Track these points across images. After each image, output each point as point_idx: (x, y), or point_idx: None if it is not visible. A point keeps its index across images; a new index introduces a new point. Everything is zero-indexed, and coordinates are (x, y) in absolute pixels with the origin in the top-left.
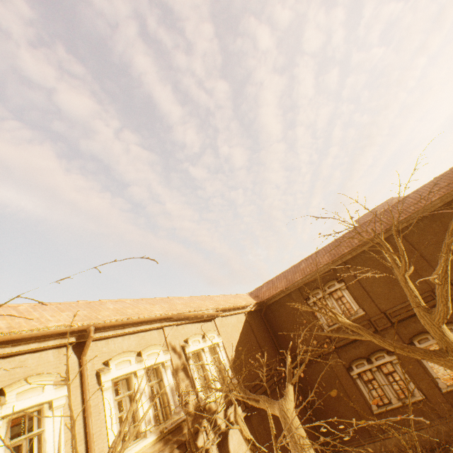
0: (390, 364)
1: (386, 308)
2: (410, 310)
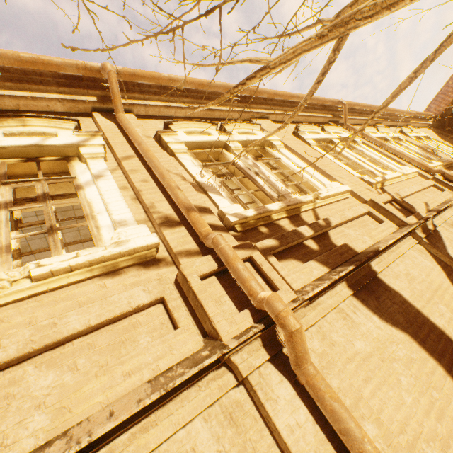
0: None
1: None
2: None
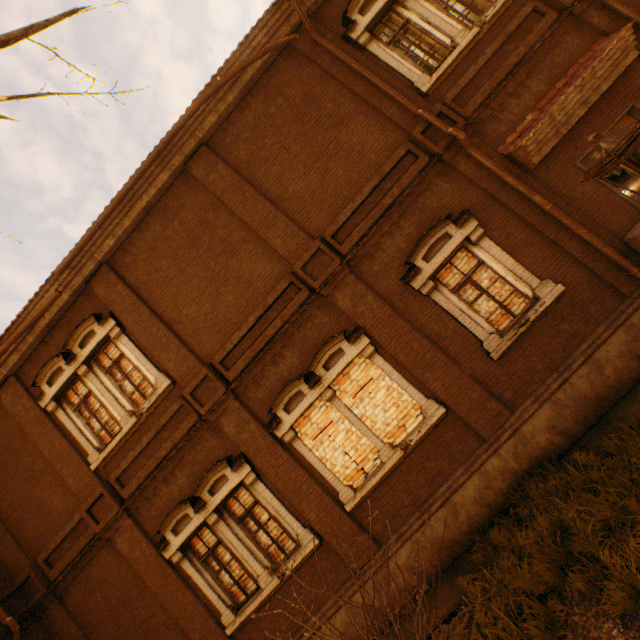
0: (247, 487)
1: (216, 350)
2: (260, 336)
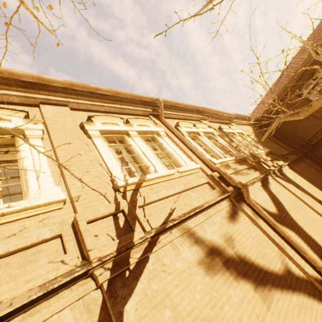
0: None
1: None
2: None
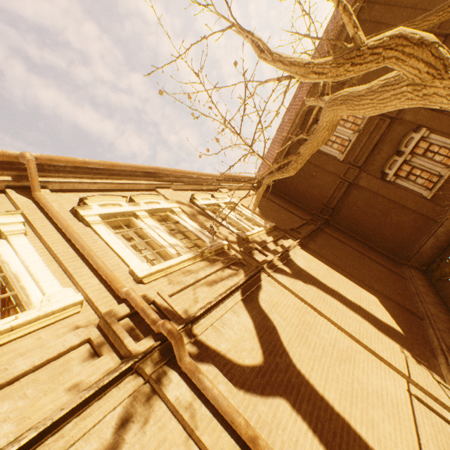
0: (422, 142)
1: None
2: None
